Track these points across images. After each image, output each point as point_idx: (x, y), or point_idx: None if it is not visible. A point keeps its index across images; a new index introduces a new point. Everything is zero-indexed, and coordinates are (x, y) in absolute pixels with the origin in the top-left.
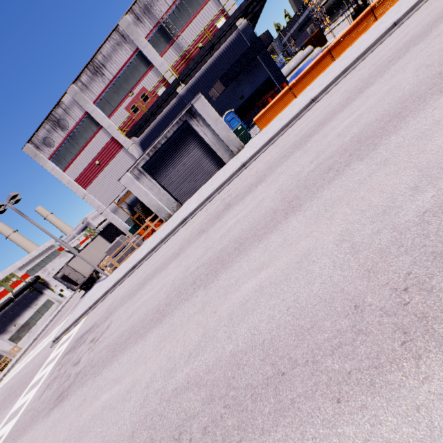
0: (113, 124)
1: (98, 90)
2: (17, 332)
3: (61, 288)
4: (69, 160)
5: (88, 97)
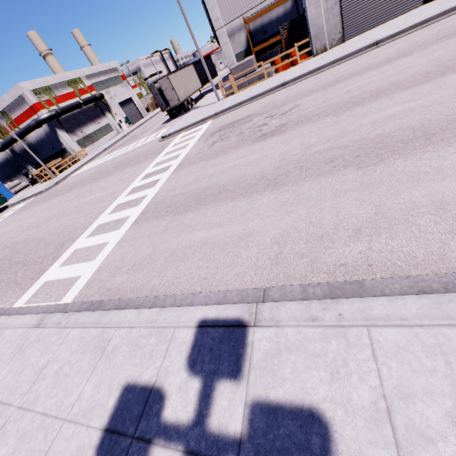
0: None
1: None
2: (83, 139)
3: (120, 119)
4: None
5: None
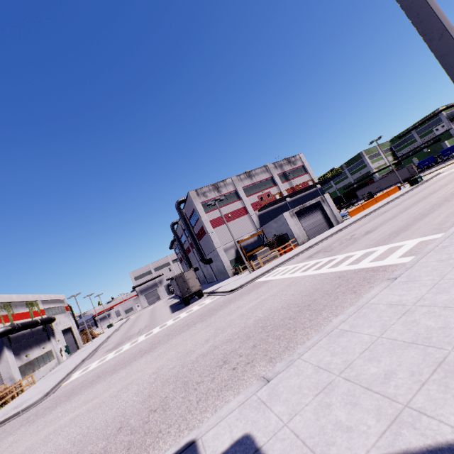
0: (248, 200)
1: (246, 183)
2: (25, 365)
3: (61, 347)
4: (212, 209)
5: (240, 184)
